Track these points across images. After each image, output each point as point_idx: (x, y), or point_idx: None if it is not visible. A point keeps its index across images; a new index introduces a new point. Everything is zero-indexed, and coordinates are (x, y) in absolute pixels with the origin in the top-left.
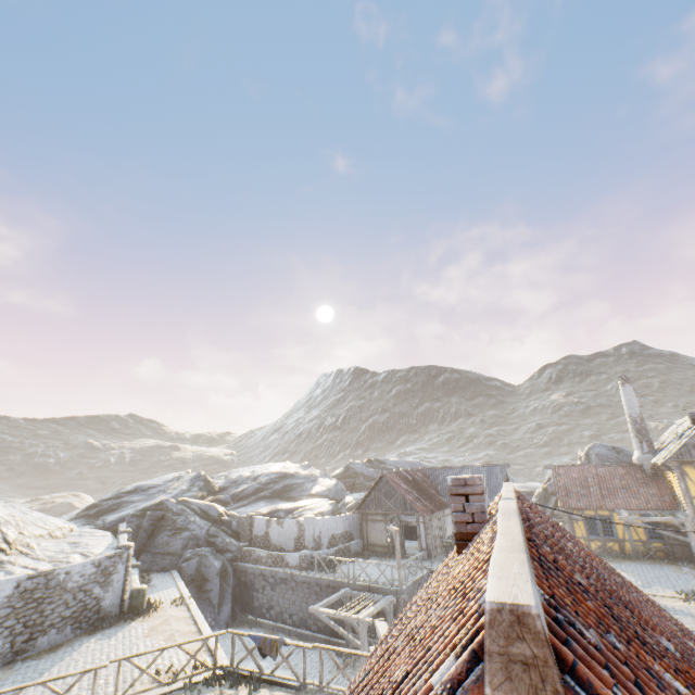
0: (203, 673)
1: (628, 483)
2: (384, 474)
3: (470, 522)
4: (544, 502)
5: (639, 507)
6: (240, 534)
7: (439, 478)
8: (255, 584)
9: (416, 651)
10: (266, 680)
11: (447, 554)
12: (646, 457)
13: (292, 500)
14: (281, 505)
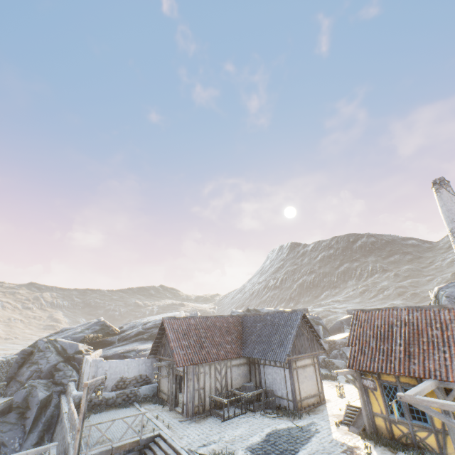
0: None
1: (453, 336)
2: (163, 320)
3: None
4: None
5: None
6: None
7: (247, 325)
8: (59, 417)
9: None
10: None
11: (212, 412)
12: None
13: None
14: (141, 346)
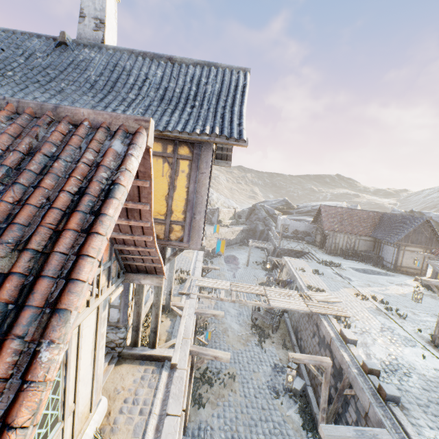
0: None
1: None
2: (320, 206)
3: None
4: None
5: None
6: None
7: (383, 220)
8: (268, 239)
9: None
10: None
11: (340, 255)
12: None
13: None
14: (308, 219)
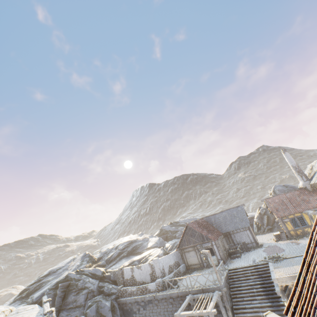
0: None
1: (303, 197)
2: (188, 224)
3: None
4: (261, 219)
5: (313, 207)
6: (116, 281)
7: (212, 220)
8: (133, 309)
9: None
10: None
11: (231, 258)
12: (306, 183)
13: (139, 253)
14: (134, 258)
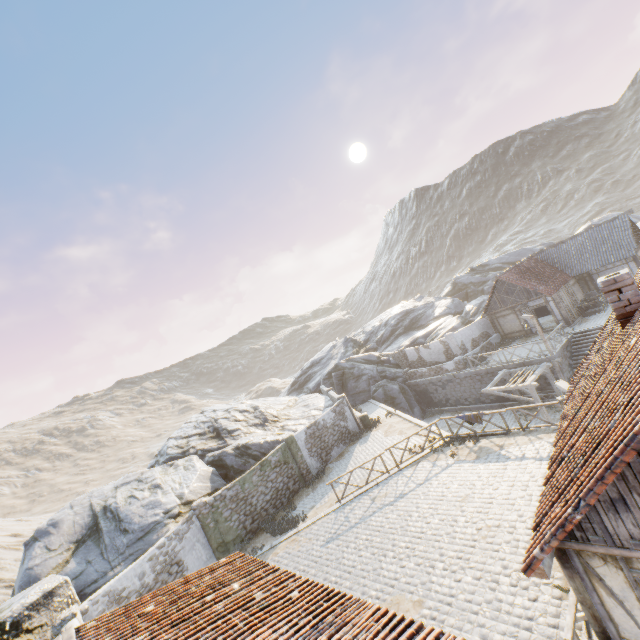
0: (437, 443)
1: None
2: (498, 277)
3: (627, 306)
4: None
5: None
6: (399, 365)
7: (552, 257)
8: (429, 390)
9: (629, 388)
10: (481, 435)
11: (585, 315)
12: None
13: (422, 327)
14: (417, 334)
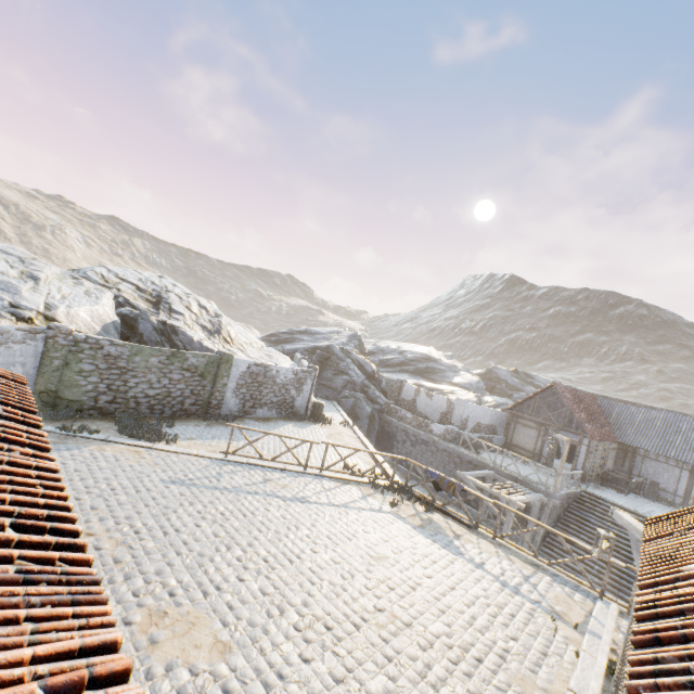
0: (381, 480)
1: None
2: (556, 384)
3: None
4: None
5: None
6: (387, 394)
7: (613, 410)
8: (397, 436)
9: None
10: (438, 508)
11: (604, 484)
12: None
13: (432, 381)
14: (424, 382)
